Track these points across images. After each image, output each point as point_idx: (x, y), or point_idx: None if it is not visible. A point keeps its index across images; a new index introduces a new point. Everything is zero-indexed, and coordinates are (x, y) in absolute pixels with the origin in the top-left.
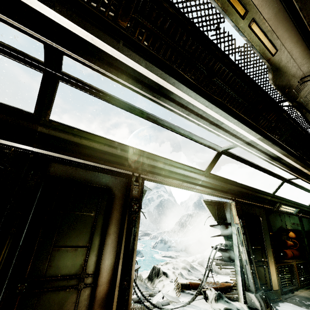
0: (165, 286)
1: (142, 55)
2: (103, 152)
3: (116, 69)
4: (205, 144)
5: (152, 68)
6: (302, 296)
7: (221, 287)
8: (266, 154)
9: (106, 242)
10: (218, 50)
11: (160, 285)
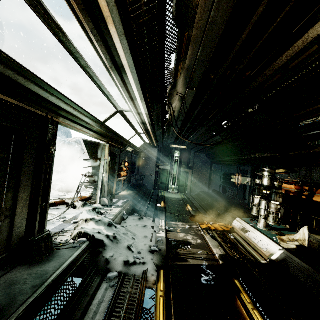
0: None
1: (131, 51)
2: (26, 89)
3: (101, 38)
4: (113, 104)
5: (130, 59)
6: (123, 195)
7: (83, 199)
8: (142, 120)
9: (22, 181)
10: (164, 68)
11: None
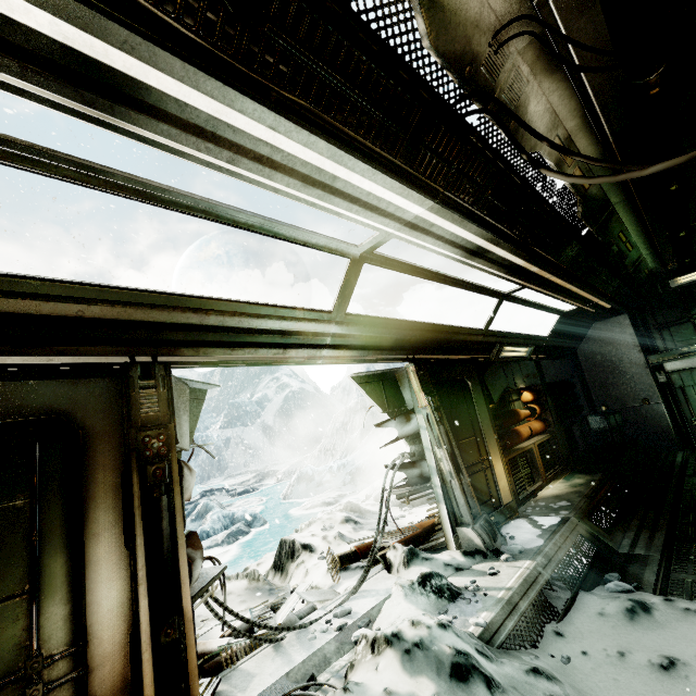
0: (311, 571)
1: None
2: None
3: None
4: (316, 244)
5: None
6: (550, 496)
7: (414, 535)
8: (455, 245)
9: (91, 559)
10: None
11: (299, 573)
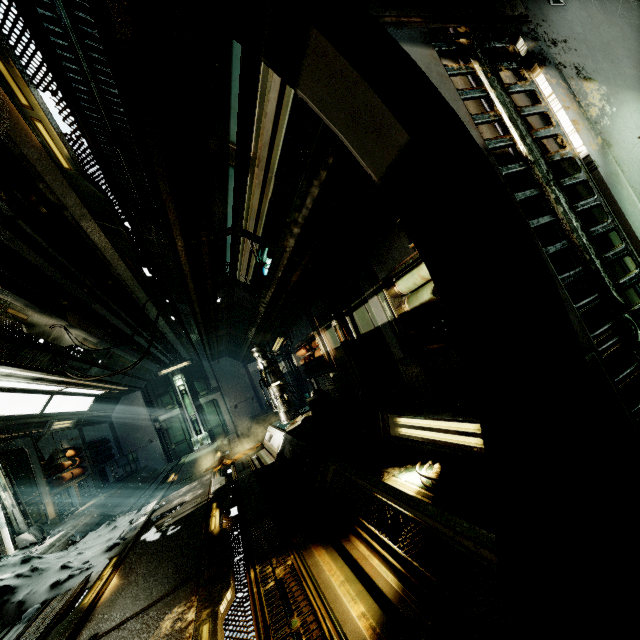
0: None
1: None
2: None
3: None
4: None
5: None
6: (83, 509)
7: None
8: (27, 378)
9: None
10: None
11: None
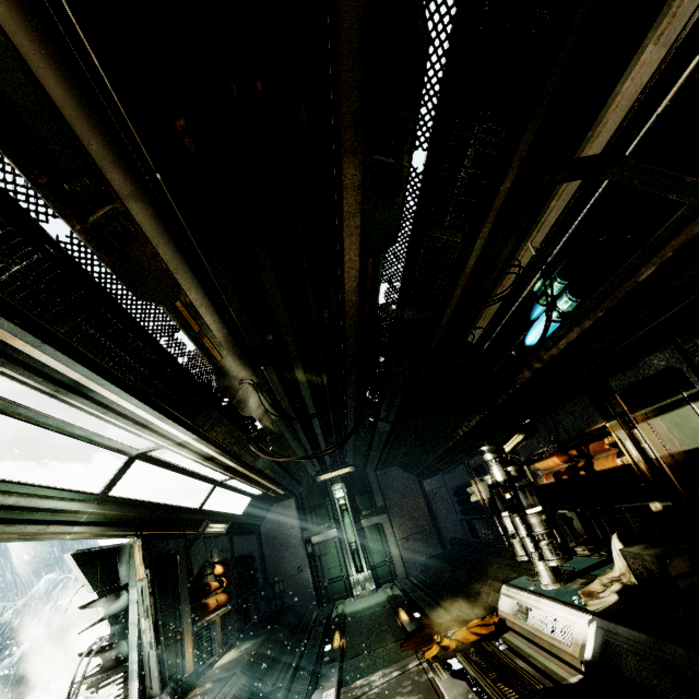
0: None
1: (73, 358)
2: None
3: (8, 359)
4: (113, 447)
5: (81, 369)
6: (224, 664)
7: None
8: (199, 454)
9: None
10: (169, 357)
11: None
